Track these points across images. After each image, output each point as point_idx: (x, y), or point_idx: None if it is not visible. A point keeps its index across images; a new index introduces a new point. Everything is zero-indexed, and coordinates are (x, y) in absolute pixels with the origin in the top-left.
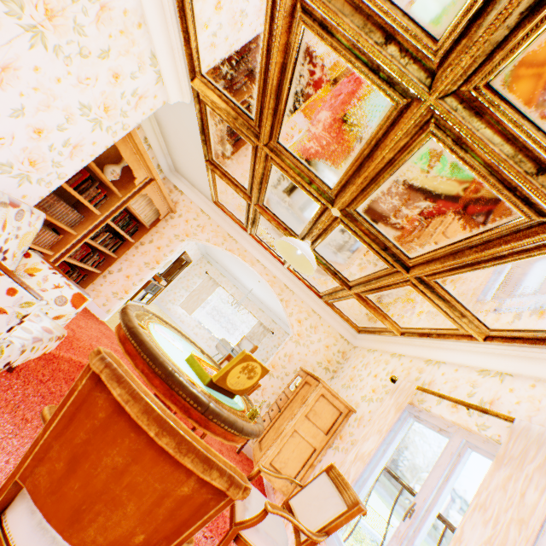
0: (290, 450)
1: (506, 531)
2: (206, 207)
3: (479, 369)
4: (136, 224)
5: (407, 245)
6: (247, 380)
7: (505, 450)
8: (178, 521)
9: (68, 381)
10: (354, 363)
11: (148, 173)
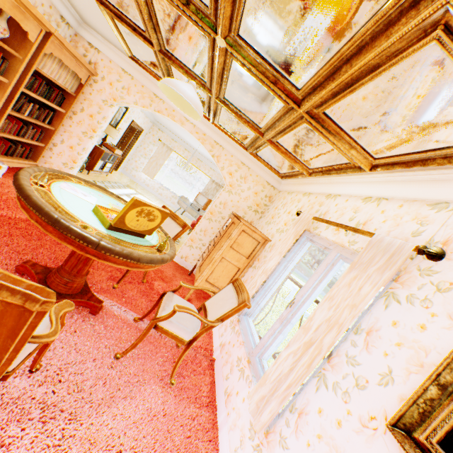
0: (220, 271)
1: (341, 312)
2: (126, 66)
3: (364, 198)
4: (60, 92)
5: (293, 72)
6: (149, 222)
7: (359, 258)
8: (11, 327)
9: (25, 236)
10: (277, 204)
11: (40, 25)
